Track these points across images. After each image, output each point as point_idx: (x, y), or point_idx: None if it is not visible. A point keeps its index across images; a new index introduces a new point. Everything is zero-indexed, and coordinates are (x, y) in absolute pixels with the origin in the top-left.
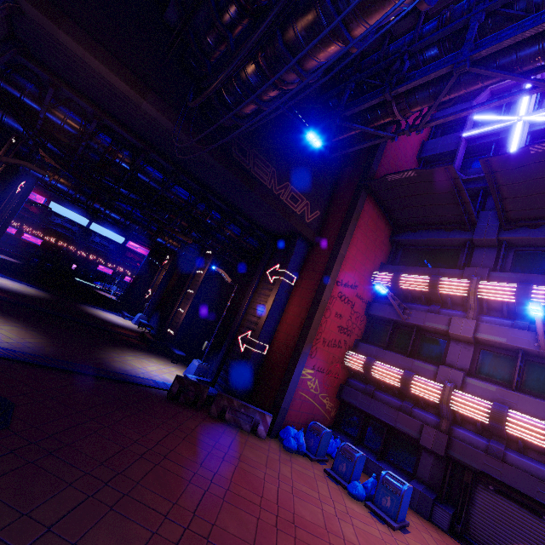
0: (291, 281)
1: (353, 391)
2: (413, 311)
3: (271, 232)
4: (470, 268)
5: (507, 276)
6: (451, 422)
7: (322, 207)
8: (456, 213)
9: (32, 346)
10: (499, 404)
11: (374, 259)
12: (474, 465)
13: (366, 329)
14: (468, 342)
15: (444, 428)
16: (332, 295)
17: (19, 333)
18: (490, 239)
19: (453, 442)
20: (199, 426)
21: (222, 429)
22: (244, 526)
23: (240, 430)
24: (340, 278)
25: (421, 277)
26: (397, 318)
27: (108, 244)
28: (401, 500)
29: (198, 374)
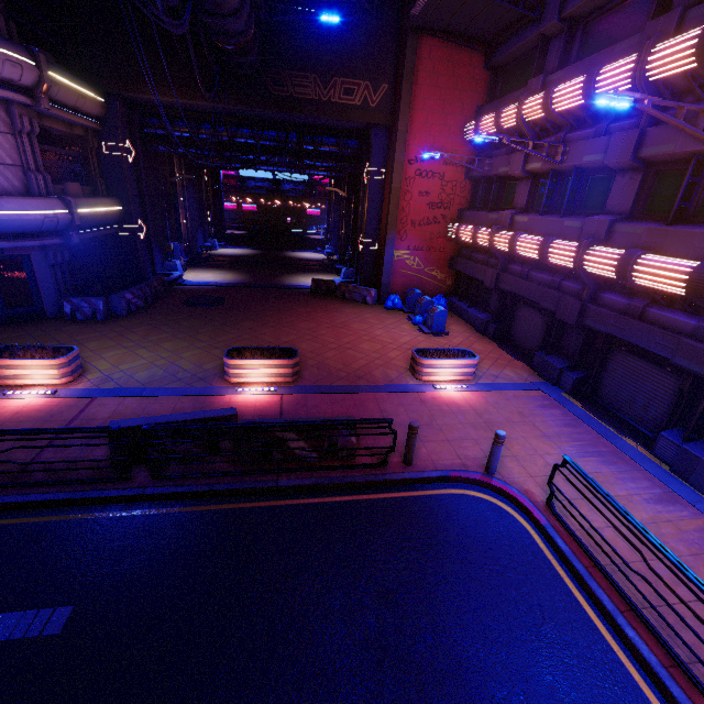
0: (380, 176)
1: (457, 259)
2: (493, 159)
3: (359, 130)
4: (531, 81)
5: (556, 77)
6: (506, 261)
7: (388, 76)
8: (514, 3)
9: (240, 280)
10: (516, 233)
11: (461, 109)
12: (508, 289)
13: (472, 194)
14: (527, 177)
15: (498, 268)
16: (407, 177)
17: (234, 276)
18: (552, 24)
19: (501, 276)
20: (322, 302)
21: (339, 303)
22: (309, 326)
23: (355, 303)
24: (412, 156)
25: (492, 115)
26: (483, 174)
27: (298, 187)
28: (433, 318)
29: (346, 278)
